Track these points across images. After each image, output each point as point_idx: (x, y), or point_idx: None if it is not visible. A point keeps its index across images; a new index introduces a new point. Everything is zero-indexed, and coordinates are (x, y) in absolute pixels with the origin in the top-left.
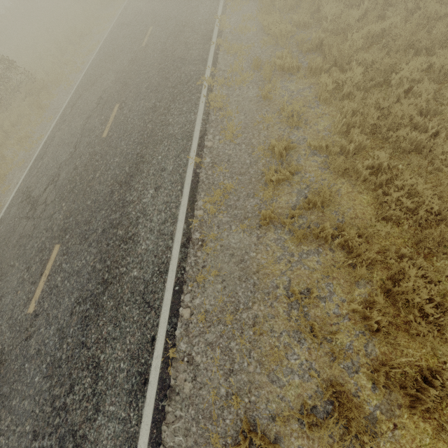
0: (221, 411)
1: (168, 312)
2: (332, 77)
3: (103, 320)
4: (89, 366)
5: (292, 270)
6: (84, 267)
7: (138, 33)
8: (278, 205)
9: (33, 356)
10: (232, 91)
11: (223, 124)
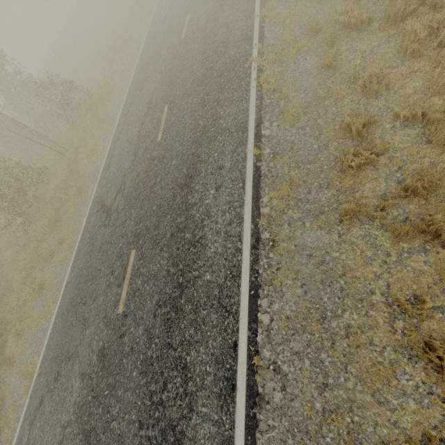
0: (319, 428)
1: (246, 318)
2: (425, 21)
3: (184, 323)
4: (177, 366)
5: (391, 273)
6: (159, 271)
7: (176, 26)
8: (362, 195)
9: (129, 353)
10: (285, 67)
11: (280, 107)
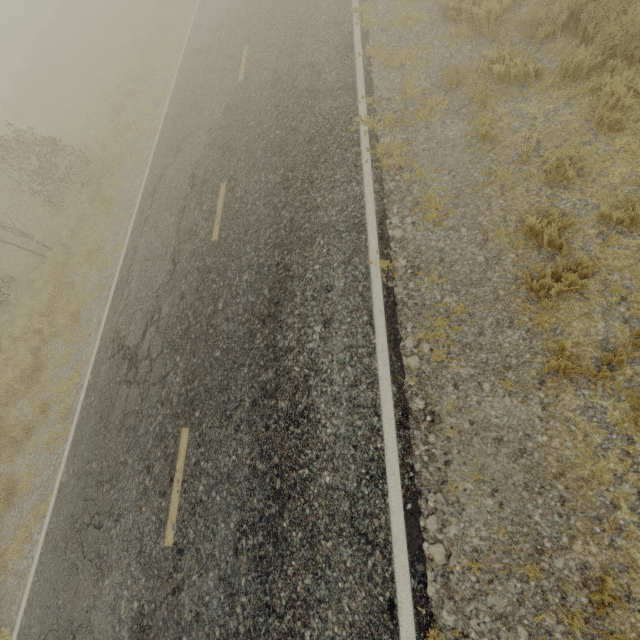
0: None
1: (406, 554)
2: (634, 82)
3: (292, 566)
4: None
5: (639, 472)
6: (237, 467)
7: (228, 62)
8: (569, 339)
9: (192, 624)
10: (413, 133)
11: (413, 194)
